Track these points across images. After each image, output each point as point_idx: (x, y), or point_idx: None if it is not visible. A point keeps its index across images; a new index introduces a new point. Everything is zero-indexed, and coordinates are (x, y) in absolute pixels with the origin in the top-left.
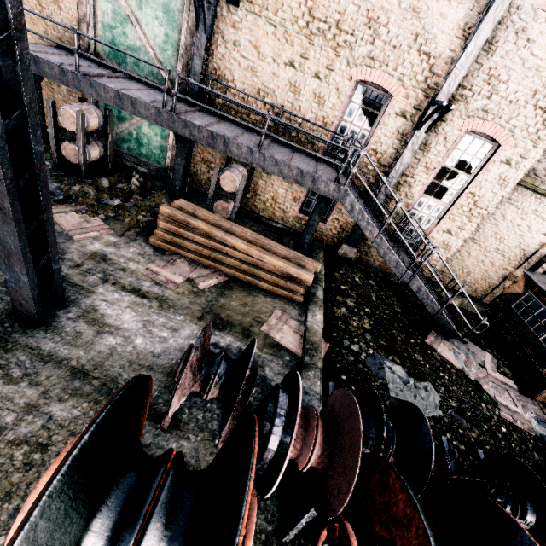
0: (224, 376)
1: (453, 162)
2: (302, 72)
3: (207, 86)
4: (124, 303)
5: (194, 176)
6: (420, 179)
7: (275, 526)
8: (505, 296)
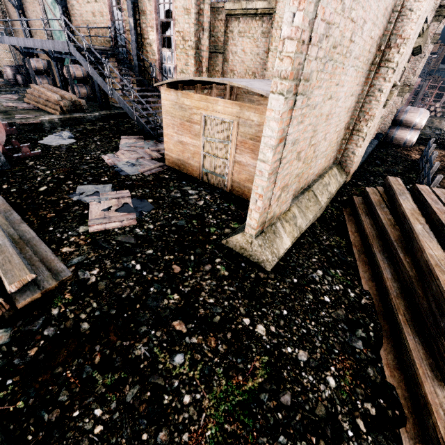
0: None
1: (163, 15)
2: (92, 3)
3: (75, 34)
4: None
5: None
6: (152, 37)
7: None
8: None
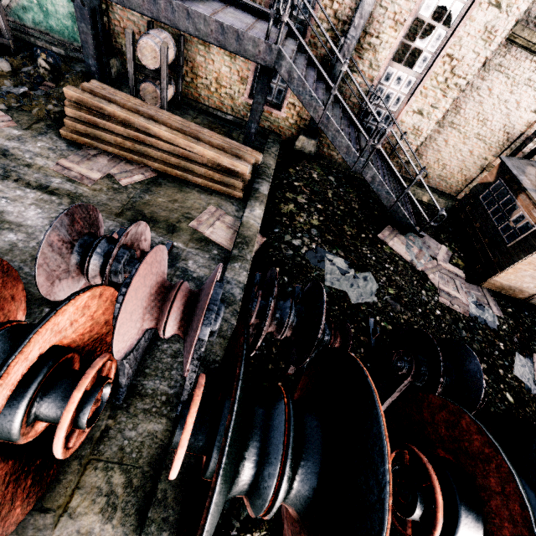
0: (103, 259)
1: (429, 10)
2: None
3: None
4: (29, 200)
5: (121, 55)
6: (387, 39)
7: (178, 390)
8: (476, 187)
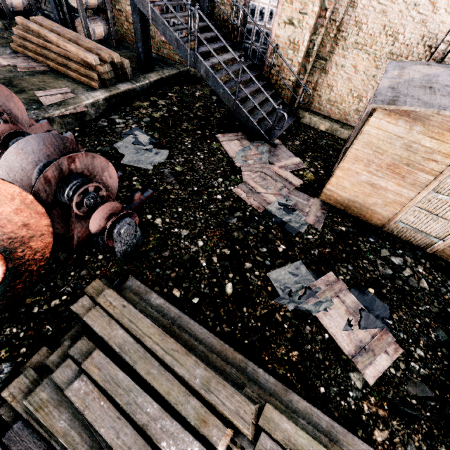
0: None
1: None
2: None
3: None
4: None
5: None
6: None
7: None
8: None
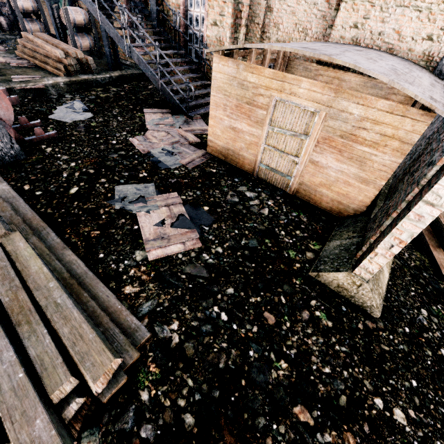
0: None
1: None
2: None
3: None
4: None
5: None
6: None
7: None
8: None
